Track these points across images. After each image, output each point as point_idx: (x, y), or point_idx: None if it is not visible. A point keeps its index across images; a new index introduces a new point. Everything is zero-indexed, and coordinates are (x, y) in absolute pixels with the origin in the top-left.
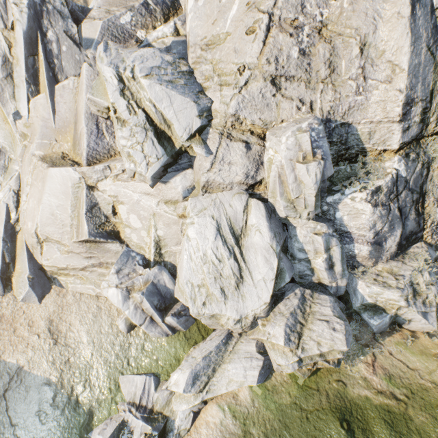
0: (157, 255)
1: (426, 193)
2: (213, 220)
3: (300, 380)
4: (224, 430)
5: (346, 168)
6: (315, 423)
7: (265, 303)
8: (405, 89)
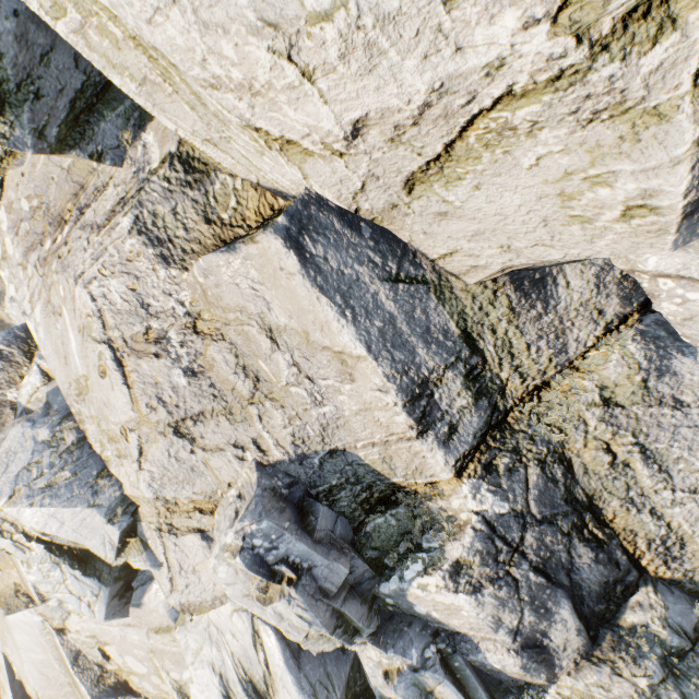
0: None
1: (592, 496)
2: (215, 674)
3: None
4: None
5: (387, 519)
6: None
7: None
8: (390, 382)
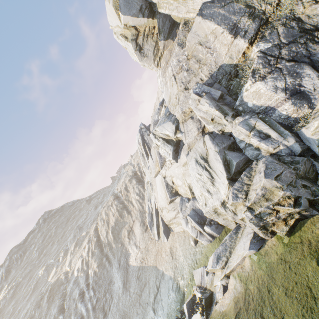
0: (192, 194)
1: (317, 25)
2: (194, 158)
3: (285, 239)
4: (235, 291)
5: (236, 80)
6: (296, 270)
7: (227, 185)
8: (224, 29)
